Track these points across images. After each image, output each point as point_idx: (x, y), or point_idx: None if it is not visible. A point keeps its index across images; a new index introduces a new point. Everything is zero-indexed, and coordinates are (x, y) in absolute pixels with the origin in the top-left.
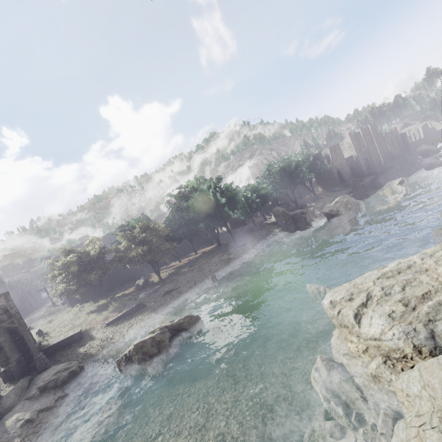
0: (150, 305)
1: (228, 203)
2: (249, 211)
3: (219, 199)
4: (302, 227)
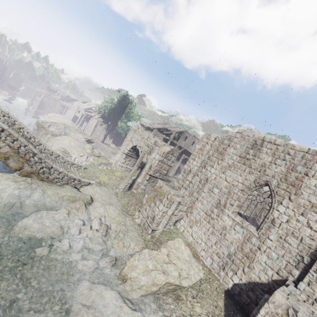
0: None
1: None
2: None
3: None
4: None
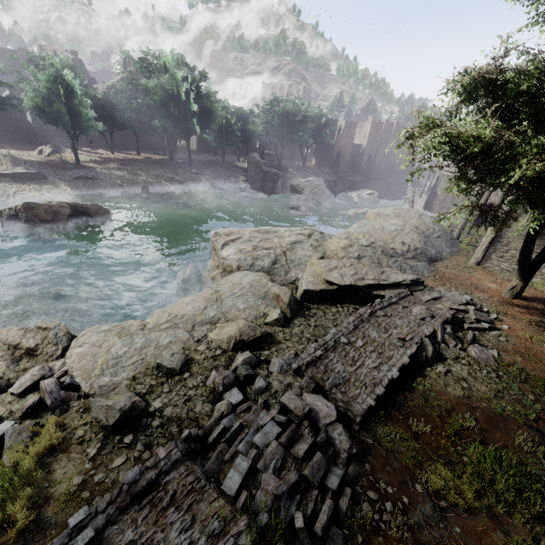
0: (54, 181)
1: (202, 115)
2: (224, 140)
3: (190, 103)
4: (267, 188)
